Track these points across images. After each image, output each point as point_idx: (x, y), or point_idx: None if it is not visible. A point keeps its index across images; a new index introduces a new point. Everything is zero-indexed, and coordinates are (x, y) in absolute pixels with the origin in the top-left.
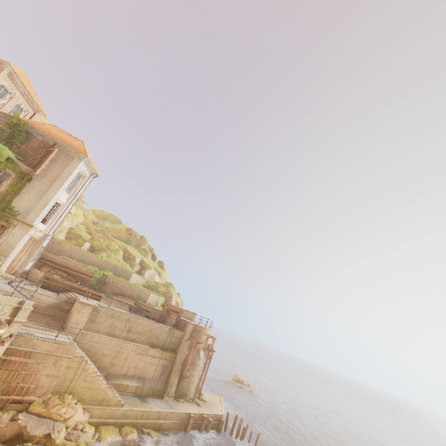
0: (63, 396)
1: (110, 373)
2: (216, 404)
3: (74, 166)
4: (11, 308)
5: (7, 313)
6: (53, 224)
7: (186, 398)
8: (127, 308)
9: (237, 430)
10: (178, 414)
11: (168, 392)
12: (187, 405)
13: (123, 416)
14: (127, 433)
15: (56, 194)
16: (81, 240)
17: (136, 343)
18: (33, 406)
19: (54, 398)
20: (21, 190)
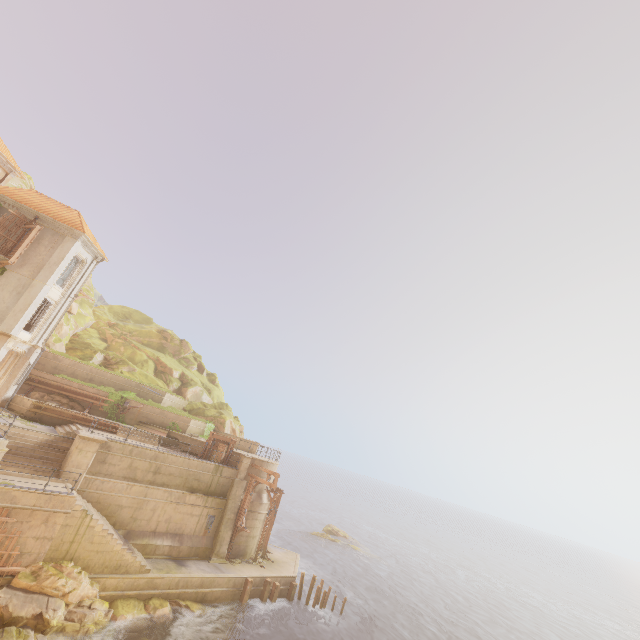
0: (61, 563)
1: (132, 531)
2: (288, 564)
3: (67, 248)
4: None
5: None
6: (42, 331)
7: (244, 558)
8: (156, 441)
9: (316, 595)
10: (230, 579)
11: (218, 551)
12: (245, 567)
13: (150, 586)
14: (155, 608)
15: (43, 289)
16: (90, 351)
17: (168, 489)
18: (17, 579)
19: (47, 568)
20: None
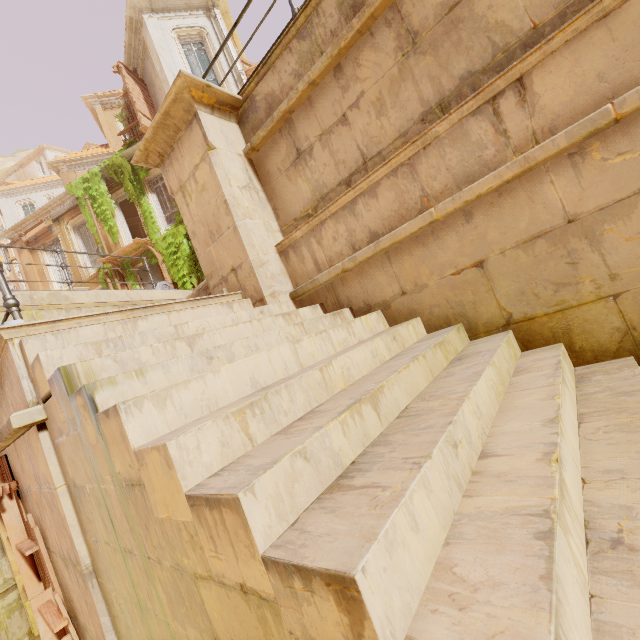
0: None
1: None
2: None
3: (150, 43)
4: None
5: None
6: None
7: None
8: None
9: None
10: None
11: None
12: None
13: None
14: None
15: None
16: None
17: None
18: None
19: None
20: None
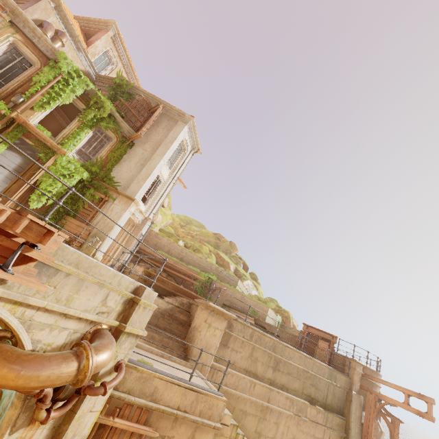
0: None
1: None
2: None
3: (179, 130)
4: (120, 299)
5: (112, 312)
6: (153, 205)
7: None
8: None
9: None
10: None
11: None
12: None
13: None
14: None
15: (160, 163)
16: (175, 238)
17: (289, 394)
18: None
19: None
20: (122, 158)
